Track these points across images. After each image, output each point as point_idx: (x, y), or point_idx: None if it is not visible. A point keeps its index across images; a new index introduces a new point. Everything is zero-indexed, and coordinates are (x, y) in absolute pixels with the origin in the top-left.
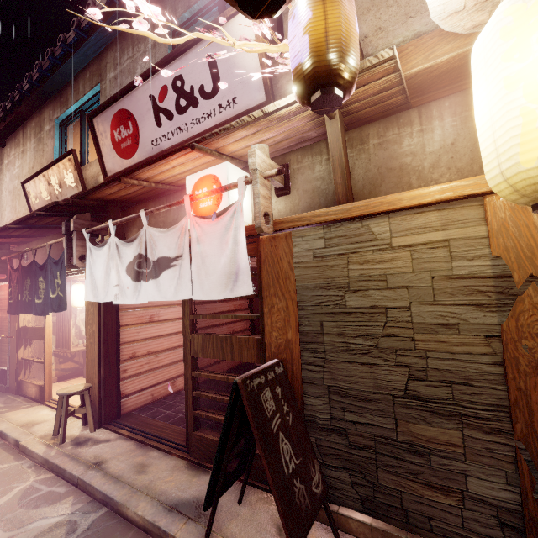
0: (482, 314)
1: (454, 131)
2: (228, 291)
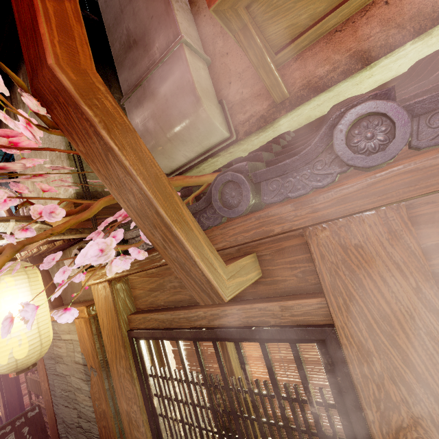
0: (84, 385)
1: None
2: None
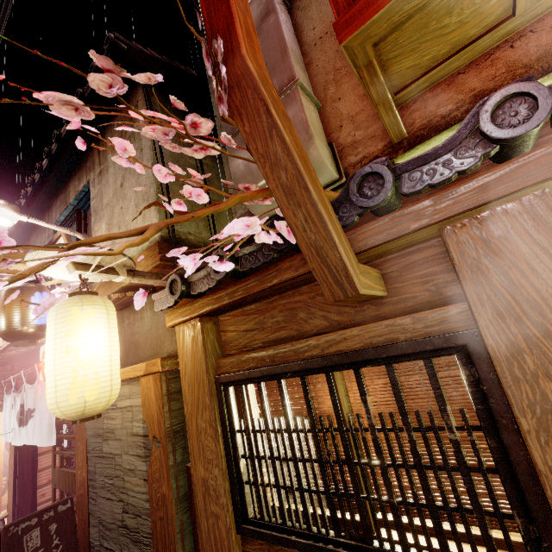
0: (141, 463)
1: (151, 320)
2: (50, 440)
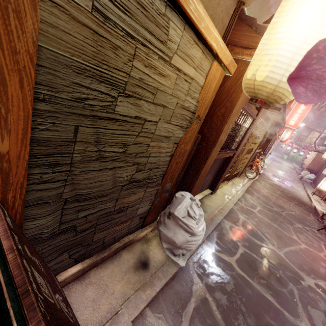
0: (180, 132)
1: None
2: None
